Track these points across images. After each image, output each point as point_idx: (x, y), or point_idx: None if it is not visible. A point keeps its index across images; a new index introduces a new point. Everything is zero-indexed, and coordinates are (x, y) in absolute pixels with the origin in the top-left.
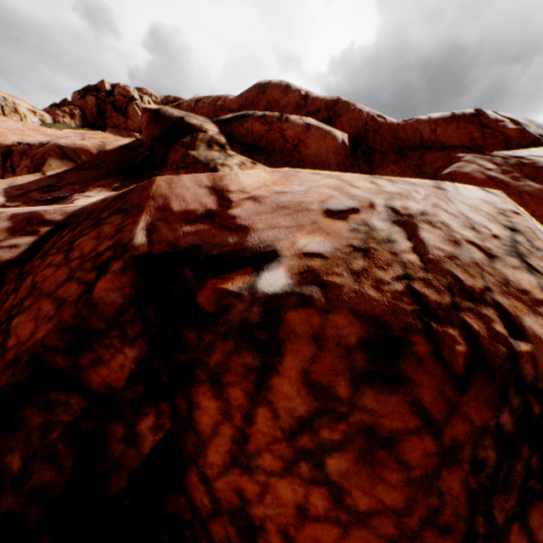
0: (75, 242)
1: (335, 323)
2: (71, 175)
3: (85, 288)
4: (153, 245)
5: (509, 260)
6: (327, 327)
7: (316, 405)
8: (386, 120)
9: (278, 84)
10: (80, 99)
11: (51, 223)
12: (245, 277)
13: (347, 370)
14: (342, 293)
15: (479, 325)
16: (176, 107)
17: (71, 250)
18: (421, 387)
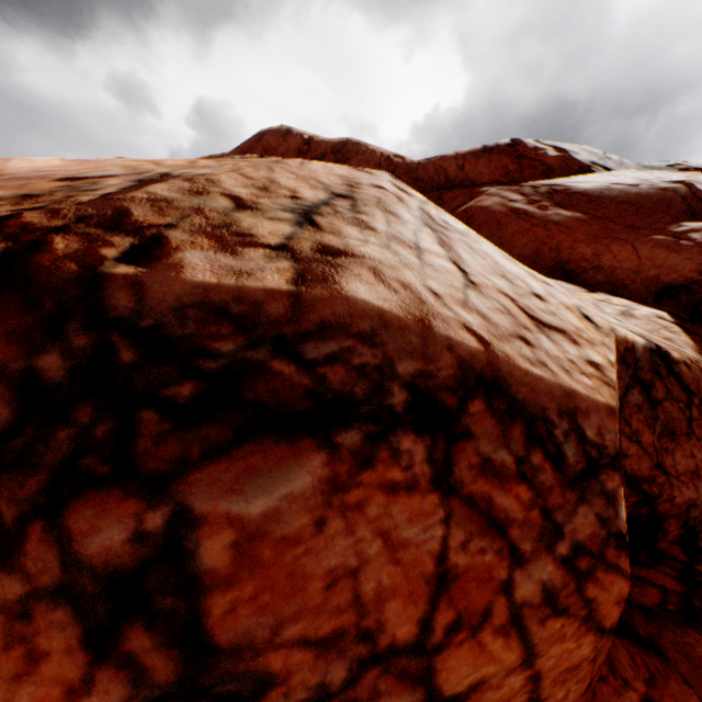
0: None
1: None
2: None
3: None
4: None
5: (278, 213)
6: None
7: None
8: (405, 159)
9: (278, 129)
10: None
11: None
12: None
13: None
14: None
15: (73, 246)
16: None
17: None
18: None
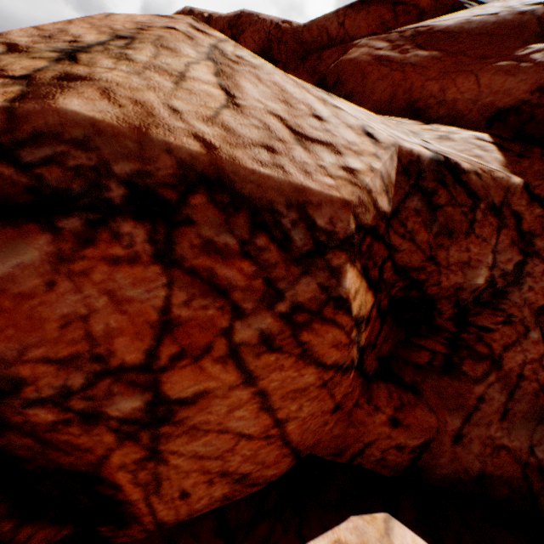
0: None
1: None
2: None
3: None
4: None
5: (45, 54)
6: None
7: None
8: (292, 24)
9: (182, 11)
10: None
11: None
12: None
13: None
14: None
15: None
16: None
17: None
18: None
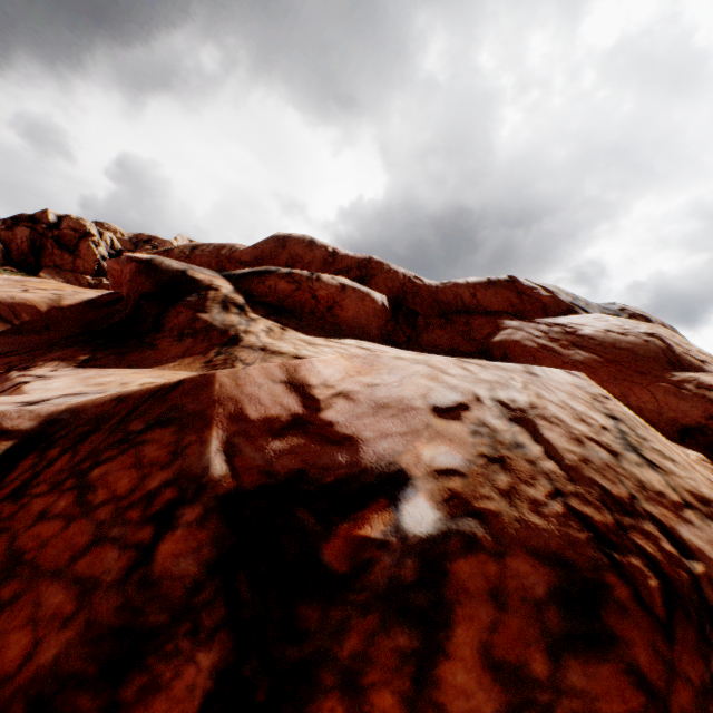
0: (89, 472)
1: (516, 570)
2: (1, 341)
3: (134, 556)
4: (239, 475)
5: (629, 455)
6: (506, 576)
7: (508, 698)
8: (424, 281)
9: (301, 238)
10: (4, 230)
11: (14, 434)
12: (383, 515)
13: (540, 635)
14: (504, 524)
15: (651, 546)
16: (165, 253)
17: (89, 488)
18: (633, 645)
